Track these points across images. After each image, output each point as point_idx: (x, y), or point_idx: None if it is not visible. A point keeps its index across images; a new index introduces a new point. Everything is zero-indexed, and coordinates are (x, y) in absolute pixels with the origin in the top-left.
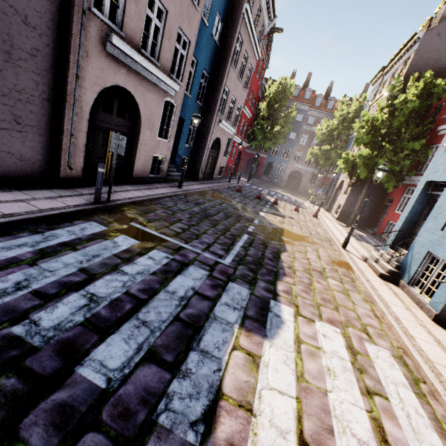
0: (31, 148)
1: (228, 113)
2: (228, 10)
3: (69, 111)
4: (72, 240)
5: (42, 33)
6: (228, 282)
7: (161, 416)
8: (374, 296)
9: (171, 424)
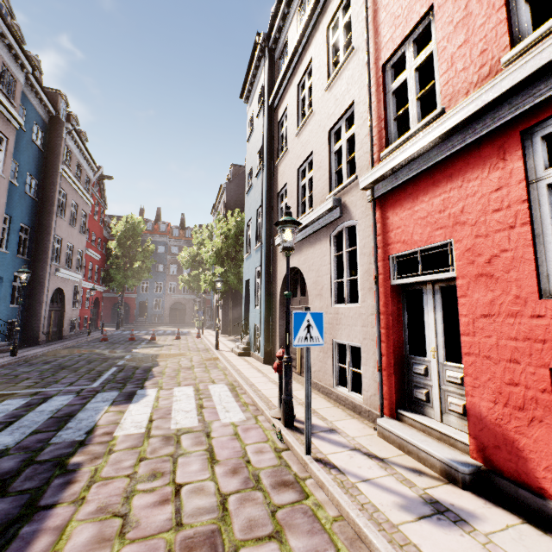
0: None
1: (67, 260)
2: (41, 170)
3: None
4: None
5: None
6: (98, 393)
7: (55, 441)
8: (227, 365)
9: (63, 440)
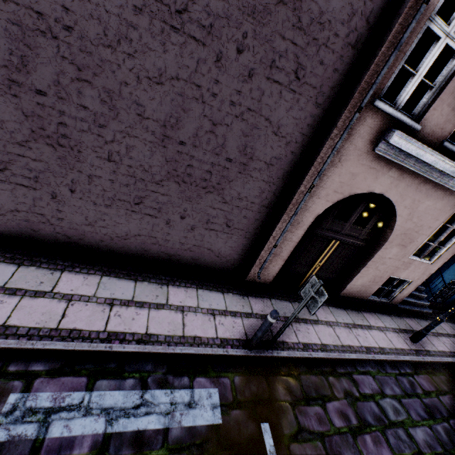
0: (231, 248)
1: None
2: None
3: (284, 220)
4: (155, 433)
5: (291, 140)
6: None
7: None
8: None
9: None
